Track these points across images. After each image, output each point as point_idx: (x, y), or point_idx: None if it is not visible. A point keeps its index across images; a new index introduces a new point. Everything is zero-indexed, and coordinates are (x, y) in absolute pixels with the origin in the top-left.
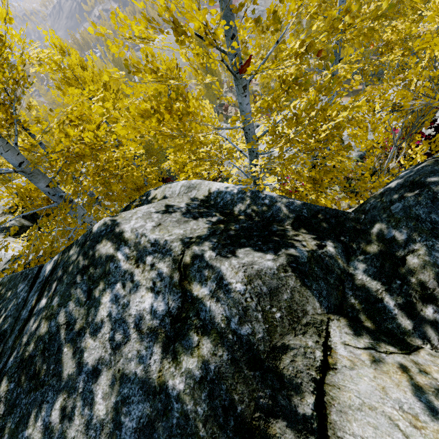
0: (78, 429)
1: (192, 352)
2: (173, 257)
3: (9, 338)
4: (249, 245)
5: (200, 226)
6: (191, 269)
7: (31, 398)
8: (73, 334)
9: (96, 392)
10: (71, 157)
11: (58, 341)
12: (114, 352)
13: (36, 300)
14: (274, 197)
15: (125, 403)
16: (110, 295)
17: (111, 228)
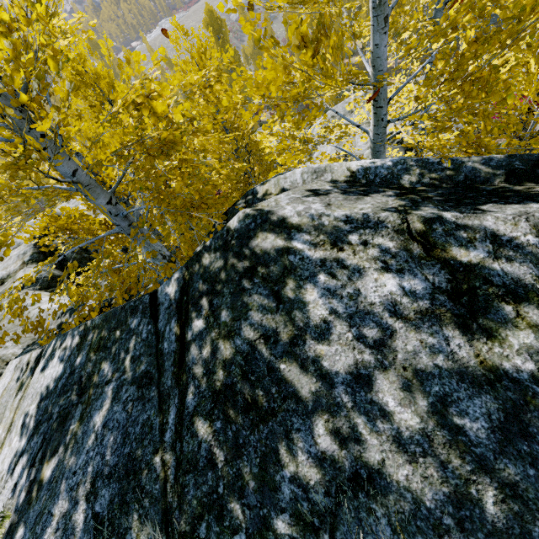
0: (383, 449)
1: (515, 325)
2: (392, 228)
3: (162, 378)
4: (486, 203)
5: (385, 199)
6: (434, 235)
7: (264, 431)
8: (282, 346)
9: (381, 400)
10: (155, 147)
11: (262, 359)
12: (377, 350)
13: (180, 326)
14: (456, 158)
15: (447, 403)
16: (317, 291)
17: (262, 218)
